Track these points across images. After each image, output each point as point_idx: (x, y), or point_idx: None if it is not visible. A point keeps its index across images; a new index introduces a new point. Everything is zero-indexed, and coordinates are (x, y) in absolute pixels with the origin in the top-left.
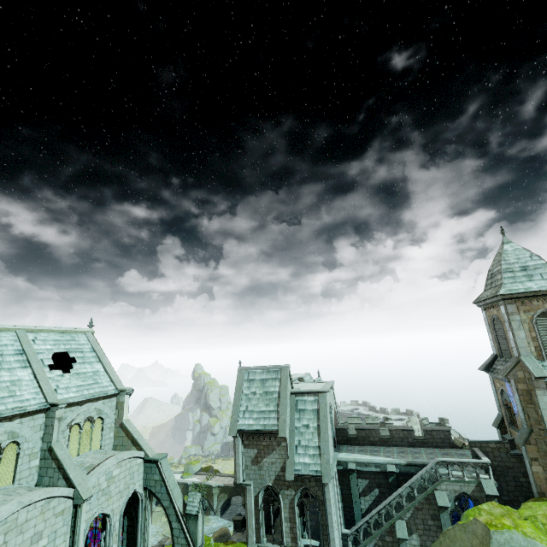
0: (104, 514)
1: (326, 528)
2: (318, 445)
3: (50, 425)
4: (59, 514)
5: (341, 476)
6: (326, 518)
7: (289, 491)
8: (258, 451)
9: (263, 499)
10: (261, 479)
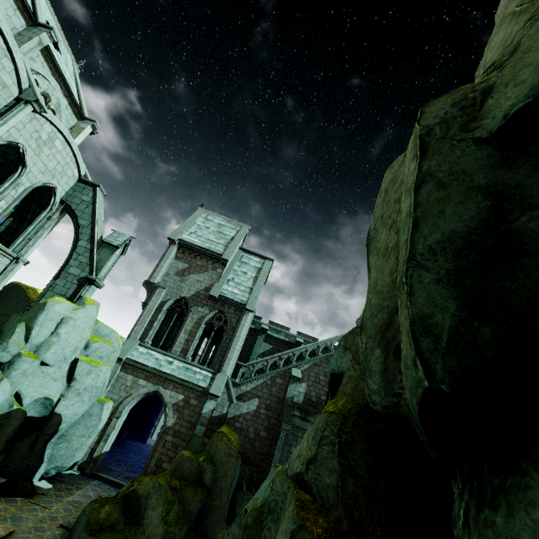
0: (22, 160)
1: (226, 350)
2: (250, 287)
3: (27, 36)
4: (0, 82)
5: (248, 335)
6: (230, 341)
7: (204, 308)
8: (189, 266)
9: (170, 308)
10: (177, 290)
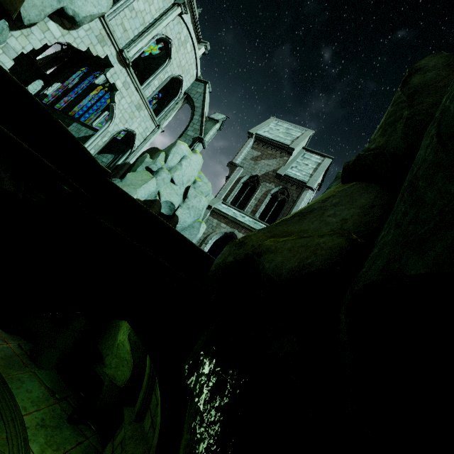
0: (169, 54)
1: (287, 215)
2: (311, 174)
3: None
4: None
5: None
6: (290, 209)
7: (271, 184)
8: (261, 154)
9: (245, 182)
10: (251, 170)
